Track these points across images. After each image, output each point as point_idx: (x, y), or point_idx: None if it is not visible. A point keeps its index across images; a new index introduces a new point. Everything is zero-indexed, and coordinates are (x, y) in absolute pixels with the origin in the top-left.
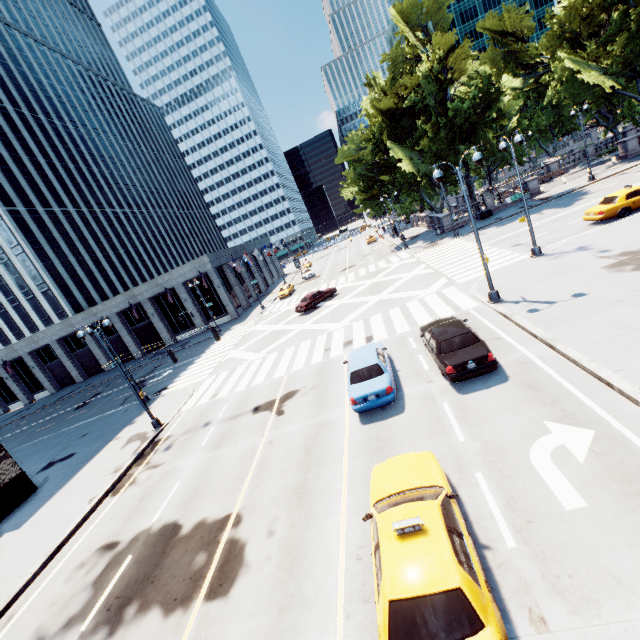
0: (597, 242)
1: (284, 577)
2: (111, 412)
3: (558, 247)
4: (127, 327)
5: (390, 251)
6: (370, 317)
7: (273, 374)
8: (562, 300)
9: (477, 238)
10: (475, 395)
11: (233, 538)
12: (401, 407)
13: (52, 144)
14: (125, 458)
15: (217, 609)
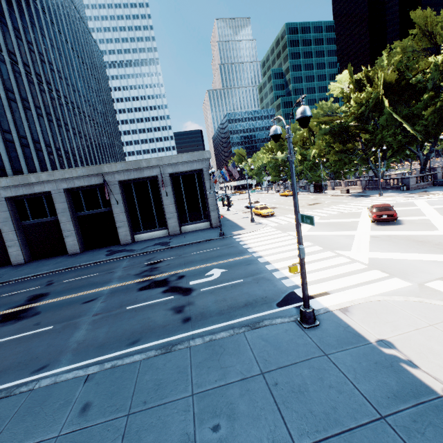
0: None
1: None
2: (201, 341)
3: None
4: (71, 211)
5: (352, 197)
6: None
7: None
8: None
9: None
10: None
11: None
12: None
13: (19, 2)
14: None
15: None
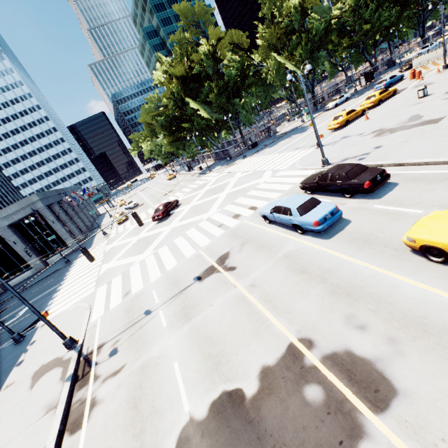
0: (350, 133)
1: (432, 340)
2: None
3: (328, 141)
4: None
5: (197, 176)
6: (234, 201)
7: (183, 256)
8: (372, 151)
9: (314, 123)
10: (389, 195)
11: (326, 355)
12: (344, 220)
13: None
14: (51, 391)
15: (408, 409)
